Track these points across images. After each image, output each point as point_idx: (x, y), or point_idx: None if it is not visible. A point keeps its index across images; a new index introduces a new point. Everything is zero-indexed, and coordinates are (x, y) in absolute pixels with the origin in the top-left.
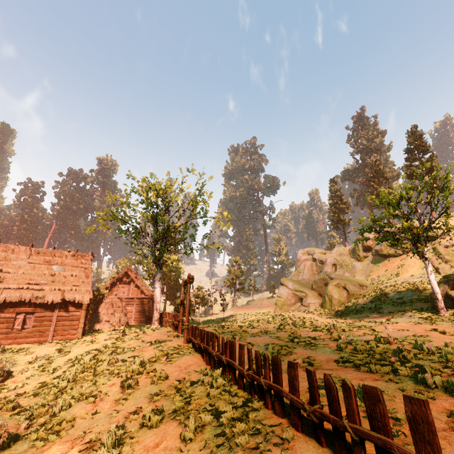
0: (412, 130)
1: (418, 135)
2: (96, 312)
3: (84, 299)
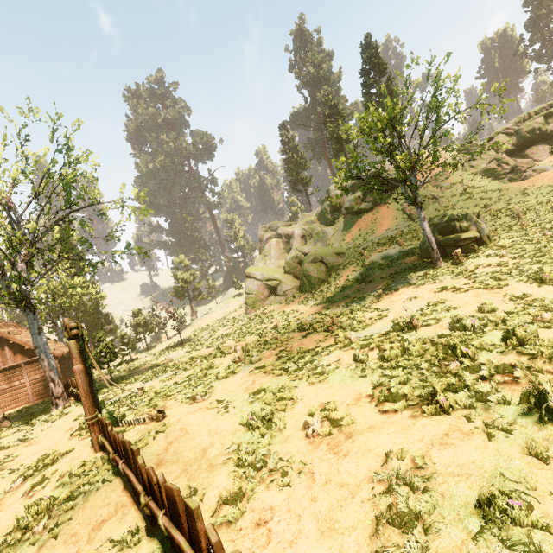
0: (366, 42)
1: (374, 49)
2: None
3: None
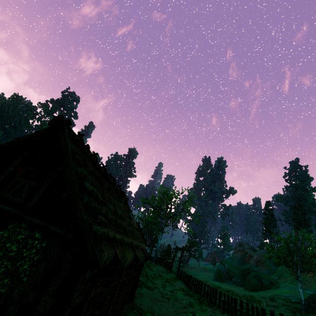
0: None
1: None
2: None
3: None
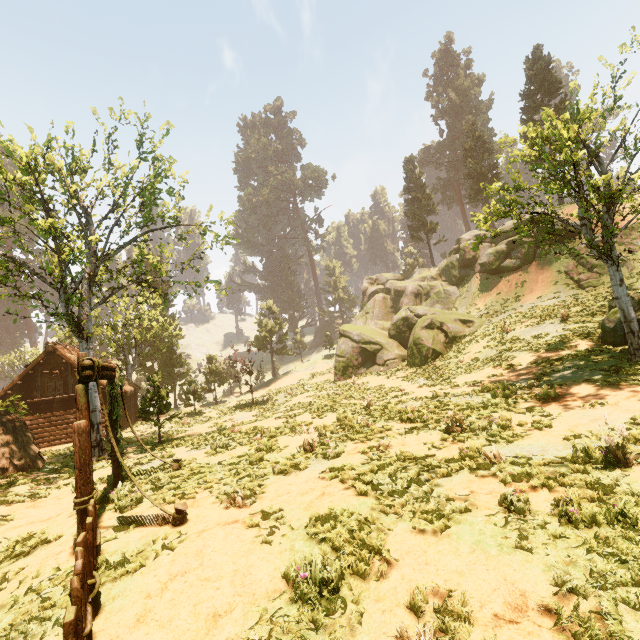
0: (535, 56)
1: (545, 63)
2: None
3: None
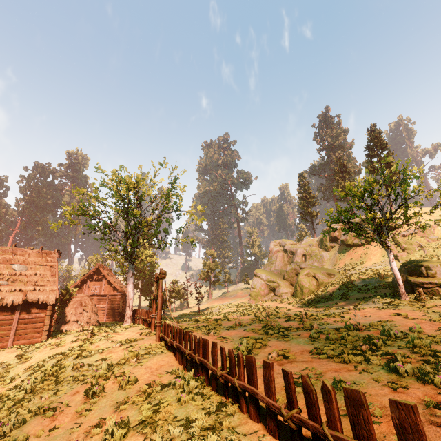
0: (372, 129)
1: (377, 133)
2: (63, 312)
3: (49, 299)
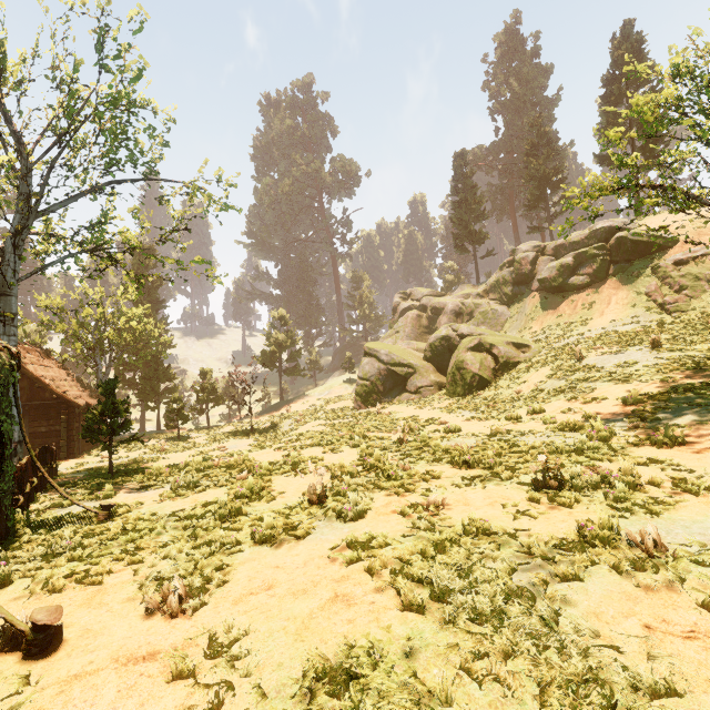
0: (625, 32)
1: (637, 42)
2: None
3: None
